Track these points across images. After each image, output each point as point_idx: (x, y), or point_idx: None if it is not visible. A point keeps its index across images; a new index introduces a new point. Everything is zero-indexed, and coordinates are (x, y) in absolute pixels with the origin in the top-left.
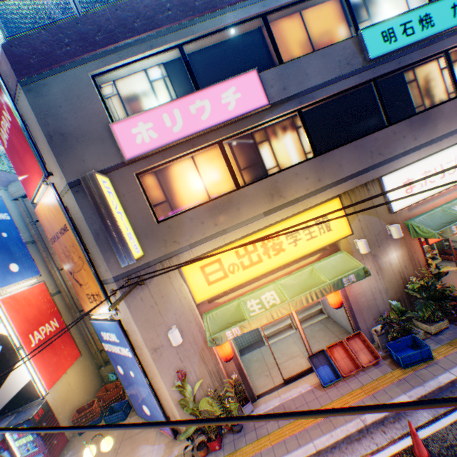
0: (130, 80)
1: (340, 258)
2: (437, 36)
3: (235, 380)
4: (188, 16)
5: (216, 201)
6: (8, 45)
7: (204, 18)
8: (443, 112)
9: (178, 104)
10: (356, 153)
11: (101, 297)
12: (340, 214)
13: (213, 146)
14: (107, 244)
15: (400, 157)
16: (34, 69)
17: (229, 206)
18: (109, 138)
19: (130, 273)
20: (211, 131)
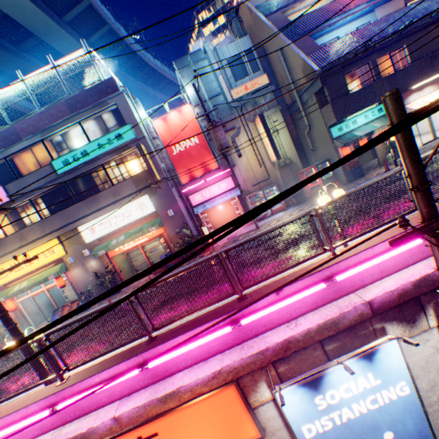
0: None
1: (59, 266)
2: (94, 159)
3: (16, 320)
4: None
5: None
6: None
7: None
8: (104, 195)
9: None
10: (61, 217)
11: None
12: (60, 245)
13: None
14: None
15: (84, 218)
16: None
17: (3, 245)
18: None
19: None
20: None
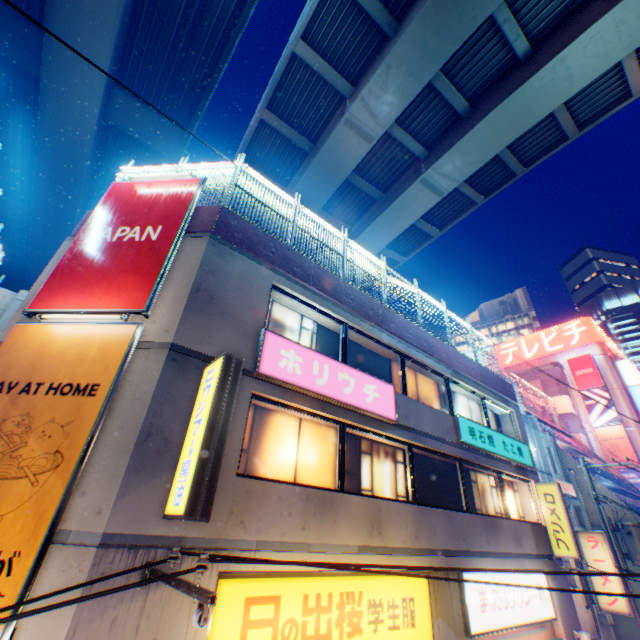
0: (289, 309)
1: None
2: (496, 455)
3: None
4: (361, 312)
5: (318, 490)
6: (228, 211)
7: (370, 323)
8: (503, 526)
9: (331, 362)
10: (447, 523)
11: (3, 570)
12: (426, 602)
13: (328, 421)
14: (148, 459)
15: (478, 555)
16: (234, 239)
17: (328, 507)
18: (253, 337)
19: (139, 541)
20: (344, 406)
